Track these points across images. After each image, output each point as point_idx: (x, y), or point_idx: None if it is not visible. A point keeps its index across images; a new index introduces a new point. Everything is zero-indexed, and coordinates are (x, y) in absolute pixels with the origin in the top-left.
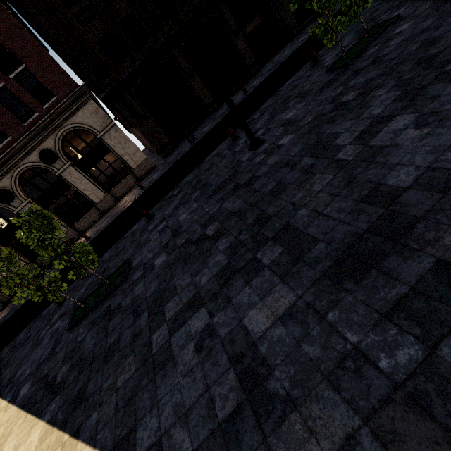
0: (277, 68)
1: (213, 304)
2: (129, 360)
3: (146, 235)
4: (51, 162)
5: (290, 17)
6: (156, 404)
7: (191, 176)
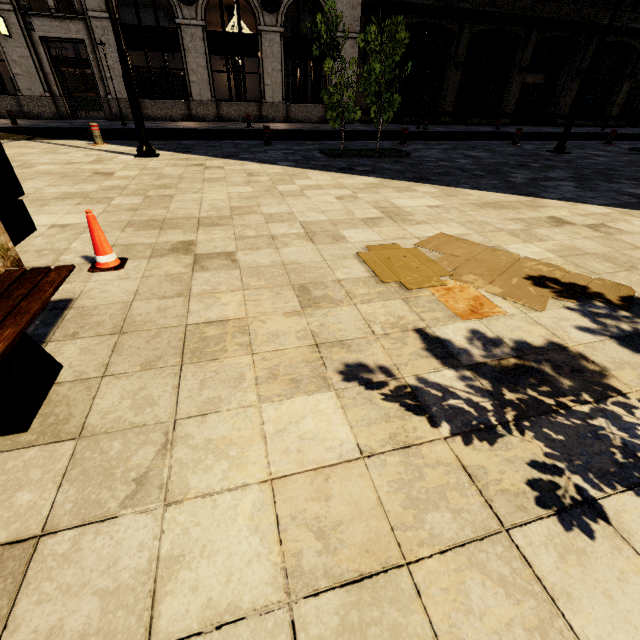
0: (541, 132)
1: (577, 182)
2: (484, 179)
3: (410, 148)
4: (267, 8)
5: (567, 104)
6: (551, 192)
7: (453, 142)
